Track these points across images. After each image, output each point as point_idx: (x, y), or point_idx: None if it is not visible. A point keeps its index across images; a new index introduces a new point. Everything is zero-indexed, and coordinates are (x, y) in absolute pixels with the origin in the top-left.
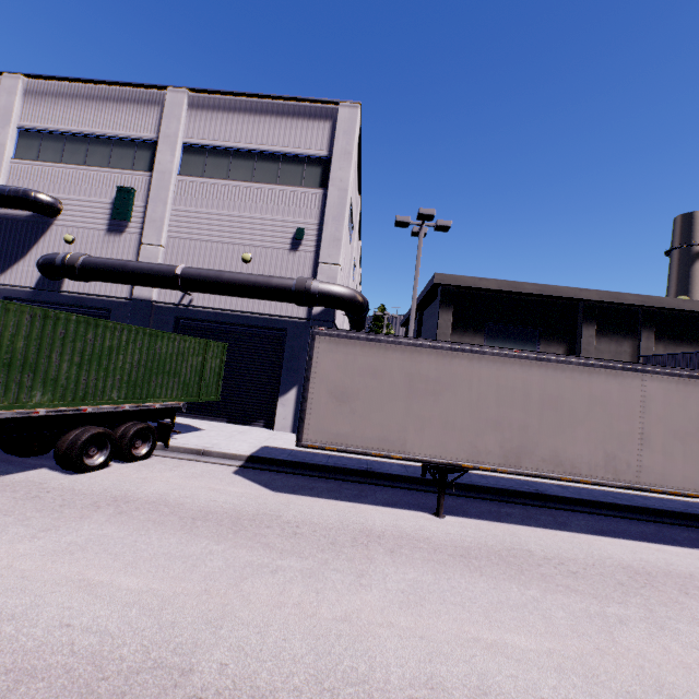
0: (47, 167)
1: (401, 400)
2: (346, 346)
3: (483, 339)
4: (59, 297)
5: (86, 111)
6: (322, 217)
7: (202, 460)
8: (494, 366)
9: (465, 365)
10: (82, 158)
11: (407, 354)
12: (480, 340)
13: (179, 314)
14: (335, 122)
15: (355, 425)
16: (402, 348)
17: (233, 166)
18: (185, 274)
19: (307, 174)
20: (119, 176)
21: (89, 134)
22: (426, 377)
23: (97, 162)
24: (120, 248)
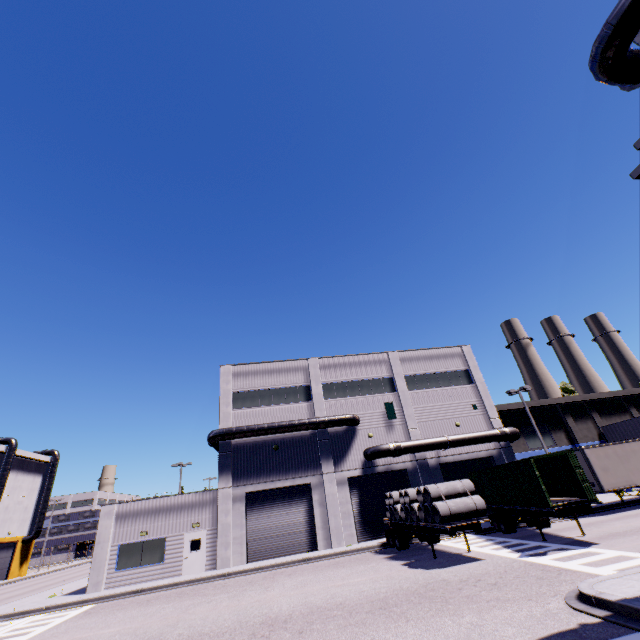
0: (344, 400)
1: (621, 465)
2: (594, 451)
3: (523, 438)
4: (376, 469)
5: (352, 369)
6: (479, 397)
7: (551, 520)
8: (636, 445)
9: (629, 447)
10: (358, 392)
11: (612, 448)
12: (522, 439)
13: (440, 462)
14: (462, 354)
15: (615, 478)
16: (609, 447)
17: (428, 381)
18: (451, 439)
19: (461, 378)
20: (381, 397)
21: (357, 380)
22: (622, 454)
23: (366, 392)
24: (396, 434)
